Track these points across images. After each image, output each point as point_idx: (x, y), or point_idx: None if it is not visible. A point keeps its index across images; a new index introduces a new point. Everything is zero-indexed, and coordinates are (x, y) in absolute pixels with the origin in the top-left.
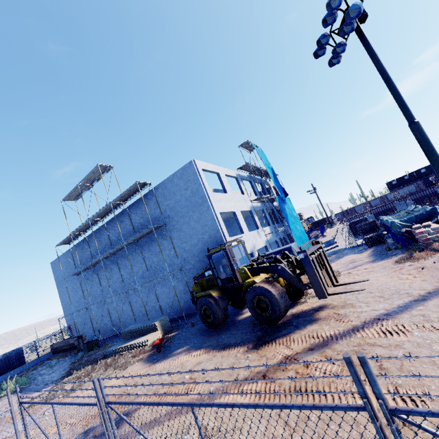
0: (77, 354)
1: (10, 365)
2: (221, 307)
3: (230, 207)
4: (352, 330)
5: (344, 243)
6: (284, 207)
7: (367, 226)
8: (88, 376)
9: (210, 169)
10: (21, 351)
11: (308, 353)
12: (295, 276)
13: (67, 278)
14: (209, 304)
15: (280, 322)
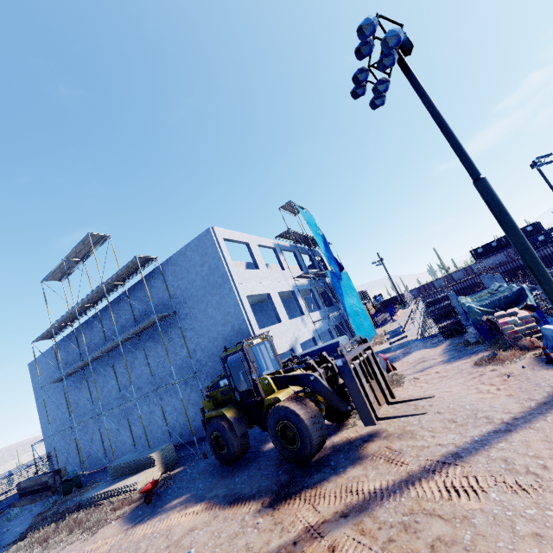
0: (50, 498)
1: None
2: (237, 434)
3: (263, 288)
4: (405, 481)
5: (416, 332)
6: (339, 285)
7: (441, 311)
8: (44, 543)
9: (236, 238)
10: None
11: (339, 523)
12: (337, 388)
13: (49, 386)
14: (221, 430)
15: (314, 459)
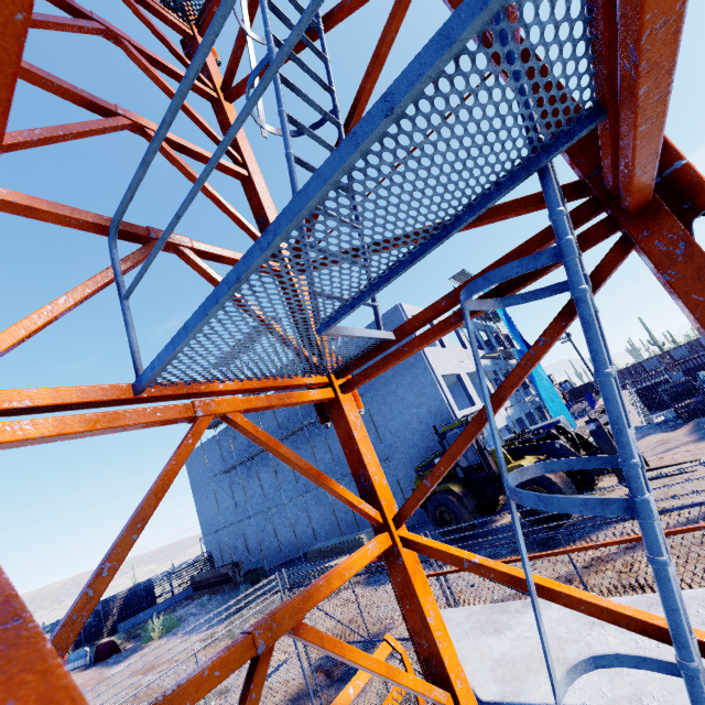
0: (233, 589)
1: (138, 605)
2: (467, 507)
3: (453, 367)
4: (687, 522)
5: (638, 419)
6: None
7: (677, 389)
8: None
9: None
10: (151, 585)
11: (627, 552)
12: None
13: (209, 479)
14: (449, 504)
15: (566, 525)
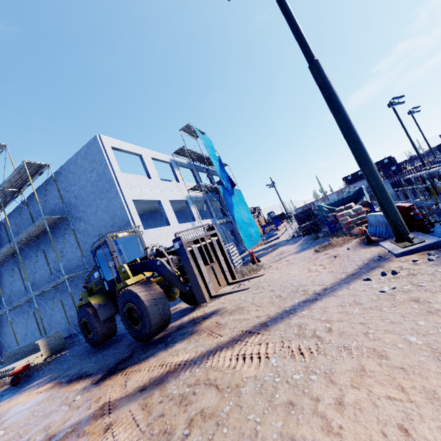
0: None
1: None
2: (100, 319)
3: (153, 195)
4: (210, 352)
5: (288, 235)
6: (230, 198)
7: (303, 214)
8: None
9: (128, 148)
10: None
11: (133, 397)
12: None
13: None
14: (87, 316)
15: (159, 337)
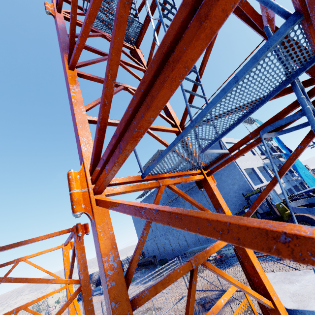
0: (154, 267)
1: None
2: None
3: (249, 165)
4: None
5: None
6: None
7: None
8: None
9: (230, 141)
10: (121, 263)
11: None
12: None
13: (140, 219)
14: None
15: None
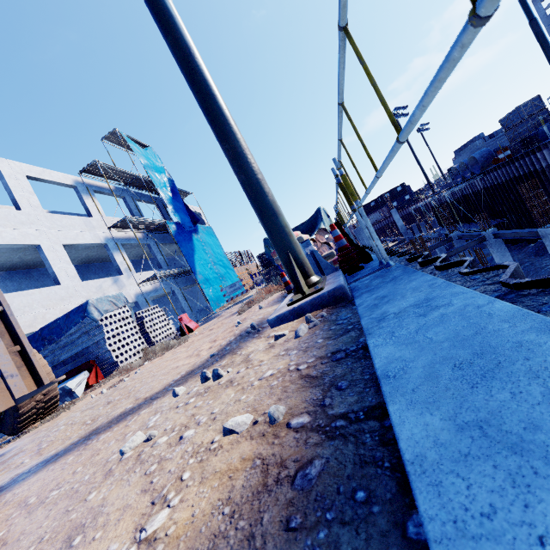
0: None
1: None
2: None
3: (22, 236)
4: None
5: None
6: (189, 239)
7: None
8: None
9: None
10: None
11: None
12: None
13: None
14: None
15: None
